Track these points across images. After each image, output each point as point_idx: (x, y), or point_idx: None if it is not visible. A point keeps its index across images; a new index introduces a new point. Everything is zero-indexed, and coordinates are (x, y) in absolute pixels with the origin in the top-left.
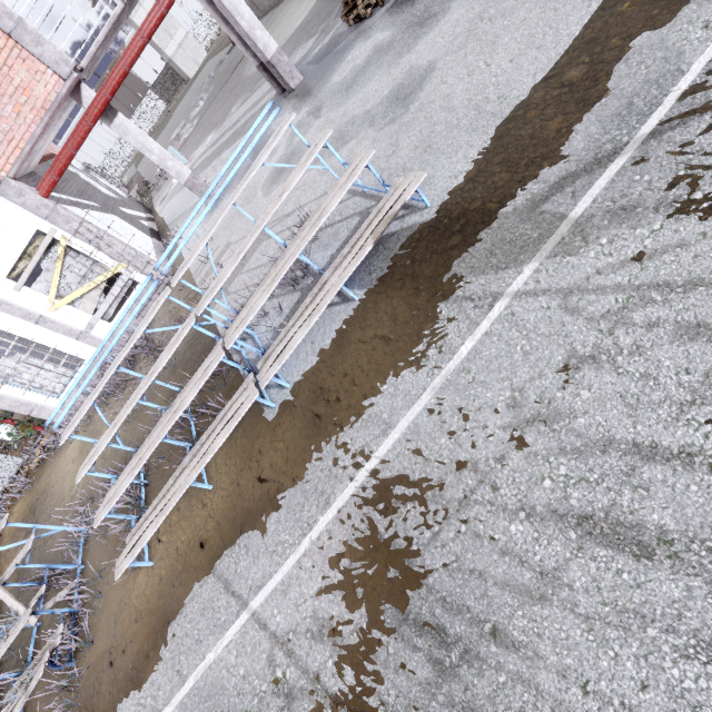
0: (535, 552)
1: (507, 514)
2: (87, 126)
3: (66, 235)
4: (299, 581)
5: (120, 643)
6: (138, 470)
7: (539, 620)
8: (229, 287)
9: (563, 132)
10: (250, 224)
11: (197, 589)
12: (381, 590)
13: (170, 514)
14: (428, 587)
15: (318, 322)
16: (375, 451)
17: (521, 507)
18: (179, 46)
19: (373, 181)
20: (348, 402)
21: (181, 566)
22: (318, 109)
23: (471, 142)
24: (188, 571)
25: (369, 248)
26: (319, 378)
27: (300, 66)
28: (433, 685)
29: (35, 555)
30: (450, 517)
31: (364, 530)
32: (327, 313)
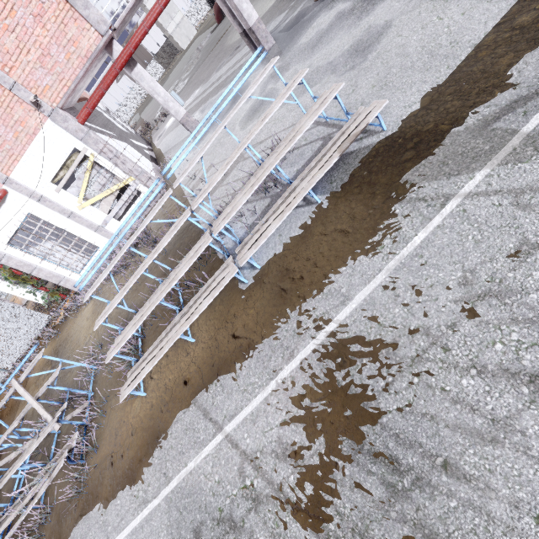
0: (487, 402)
1: (459, 370)
2: (115, 72)
3: (94, 153)
4: (266, 413)
5: (119, 450)
6: (141, 322)
7: (490, 458)
8: (211, 196)
9: (514, 65)
10: (229, 150)
11: (181, 414)
12: (338, 424)
13: (161, 359)
14: (382, 425)
15: (285, 220)
16: (334, 317)
17: (472, 365)
18: (177, 25)
19: (334, 114)
20: (311, 279)
21: (169, 397)
22: (288, 64)
23: (424, 79)
24: (174, 401)
25: (335, 160)
26: (286, 262)
27: (273, 34)
28: (386, 503)
29: (57, 384)
30: (402, 371)
31: (323, 377)
32: (293, 213)
